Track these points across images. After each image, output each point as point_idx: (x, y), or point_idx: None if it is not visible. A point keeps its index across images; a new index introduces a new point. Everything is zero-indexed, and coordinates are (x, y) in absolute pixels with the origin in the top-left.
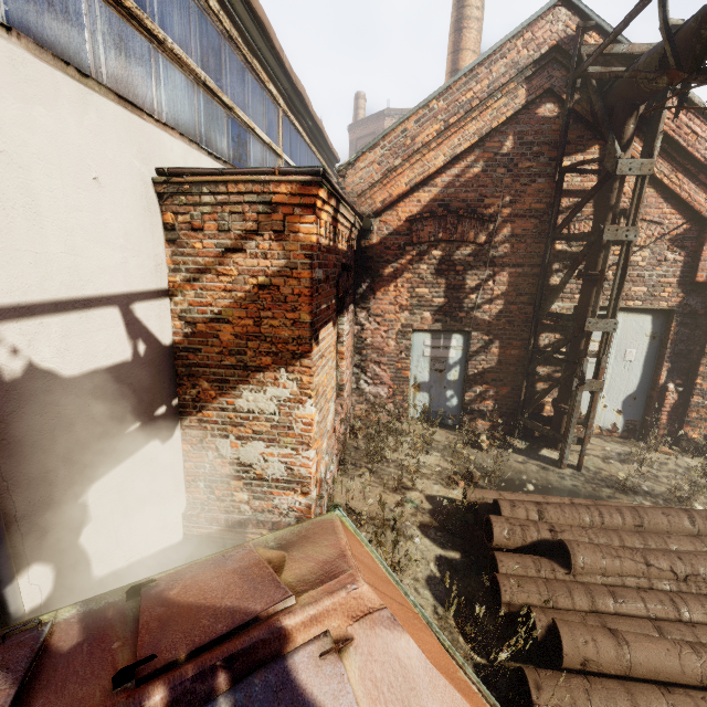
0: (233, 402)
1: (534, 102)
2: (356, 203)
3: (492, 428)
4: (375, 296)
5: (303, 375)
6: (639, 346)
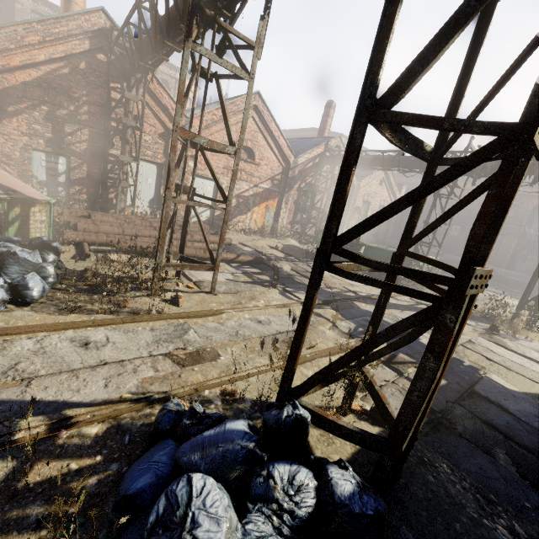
0: None
1: (95, 50)
2: None
3: (87, 209)
4: (2, 122)
5: None
6: (153, 178)
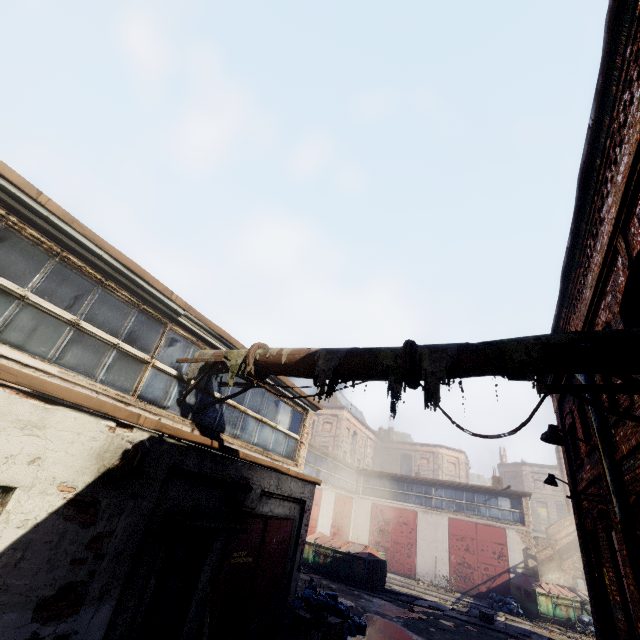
0: (547, 576)
1: None
2: (551, 537)
3: None
4: (562, 564)
5: (560, 573)
6: None
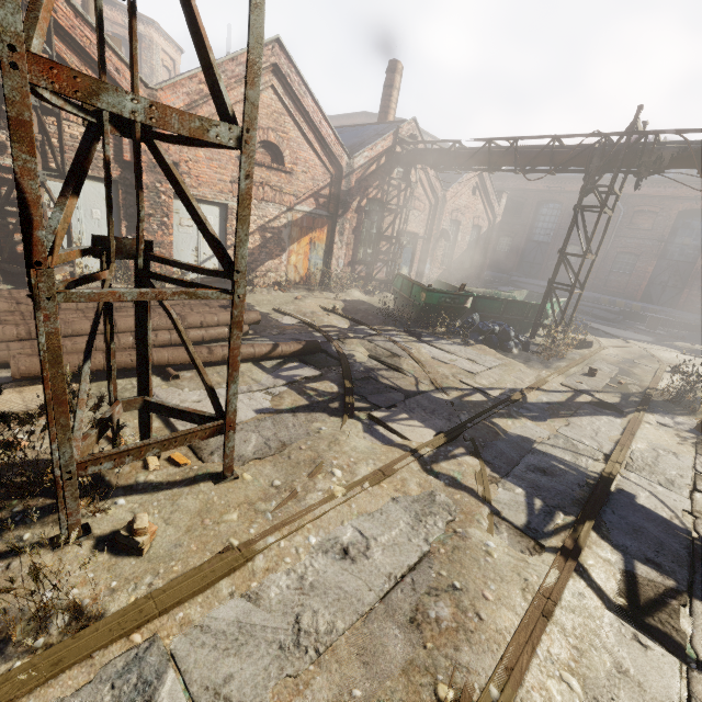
0: None
1: None
2: None
3: None
4: None
5: None
6: (102, 208)
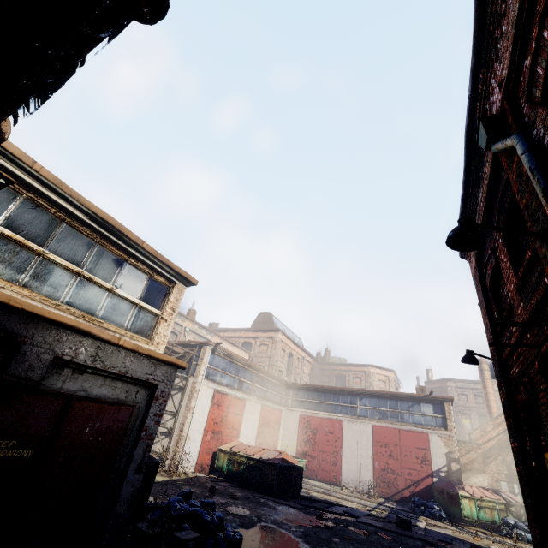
0: (470, 480)
1: None
2: (474, 442)
3: None
4: (485, 467)
5: (483, 476)
6: None
